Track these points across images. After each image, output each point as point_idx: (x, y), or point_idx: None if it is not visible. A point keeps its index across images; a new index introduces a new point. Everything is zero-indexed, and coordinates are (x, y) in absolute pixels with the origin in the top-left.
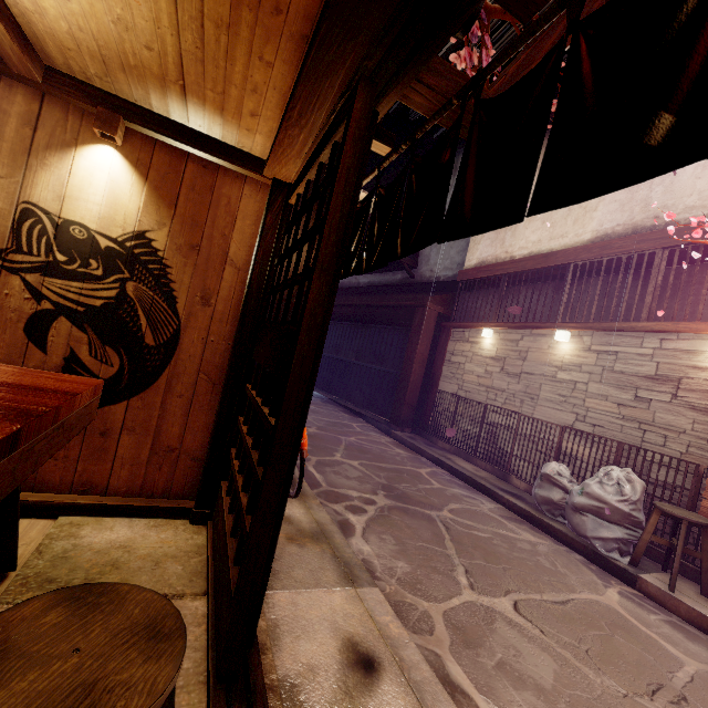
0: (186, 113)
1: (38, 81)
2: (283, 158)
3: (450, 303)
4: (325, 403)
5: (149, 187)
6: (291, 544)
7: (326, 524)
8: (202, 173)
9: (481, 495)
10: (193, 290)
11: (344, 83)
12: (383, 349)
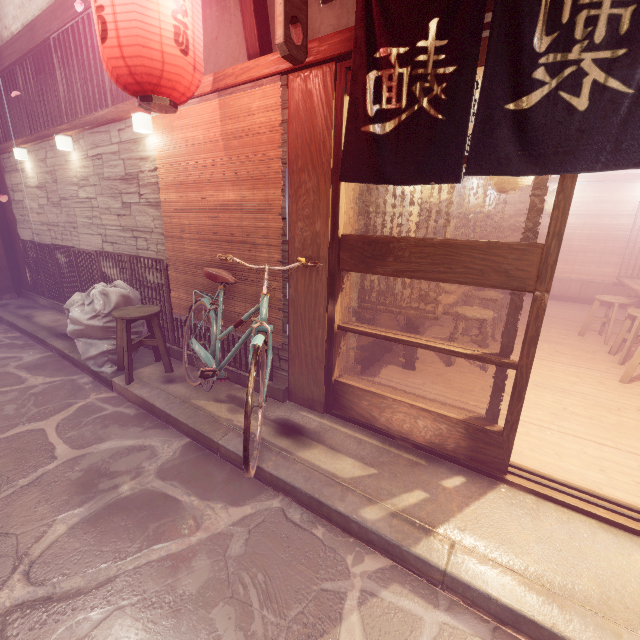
0: None
1: None
2: None
3: None
4: None
5: None
6: None
7: None
8: None
9: (37, 348)
10: None
11: None
12: None
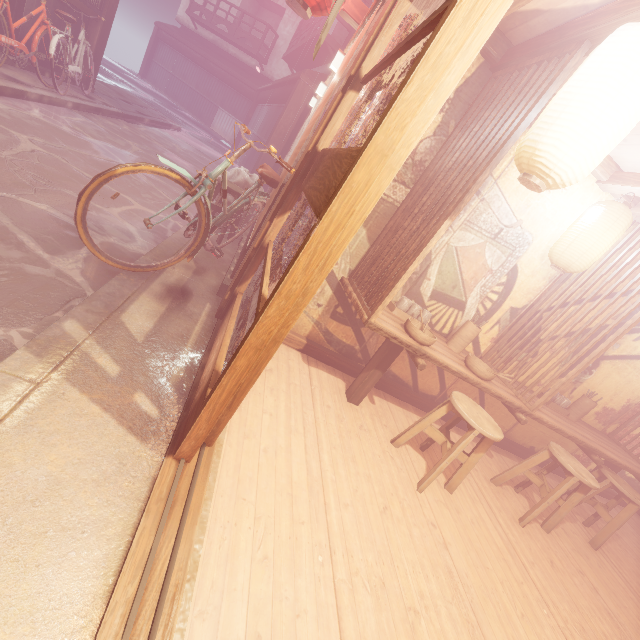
0: None
1: None
2: None
3: None
4: None
5: None
6: None
7: None
8: None
9: None
10: None
11: None
12: None
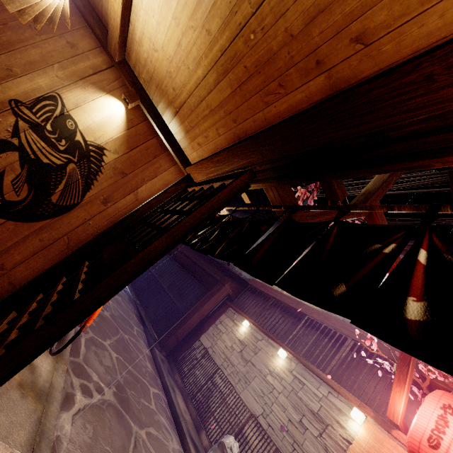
0: (171, 120)
1: (115, 60)
2: (199, 170)
3: (238, 292)
4: (130, 301)
5: (126, 133)
6: (17, 390)
7: (56, 390)
8: (158, 147)
9: (176, 433)
10: (103, 191)
11: (243, 165)
12: (186, 292)
